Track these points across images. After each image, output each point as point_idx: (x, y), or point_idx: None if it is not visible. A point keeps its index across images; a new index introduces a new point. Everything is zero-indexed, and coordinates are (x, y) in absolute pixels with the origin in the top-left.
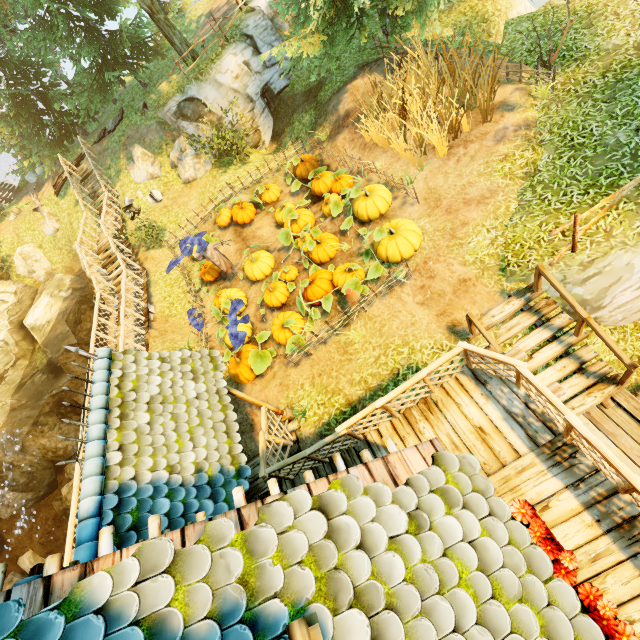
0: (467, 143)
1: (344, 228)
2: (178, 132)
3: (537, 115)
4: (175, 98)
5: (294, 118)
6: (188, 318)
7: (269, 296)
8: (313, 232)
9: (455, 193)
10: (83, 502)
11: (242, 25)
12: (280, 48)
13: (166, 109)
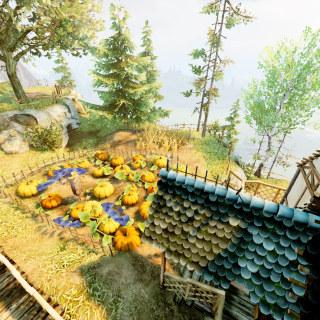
0: (182, 149)
1: (154, 169)
2: (5, 127)
3: (194, 146)
4: (13, 111)
5: (82, 140)
6: (58, 223)
7: (130, 197)
8: (137, 171)
9: (188, 160)
10: (267, 201)
11: (64, 101)
12: (96, 112)
13: (3, 114)
